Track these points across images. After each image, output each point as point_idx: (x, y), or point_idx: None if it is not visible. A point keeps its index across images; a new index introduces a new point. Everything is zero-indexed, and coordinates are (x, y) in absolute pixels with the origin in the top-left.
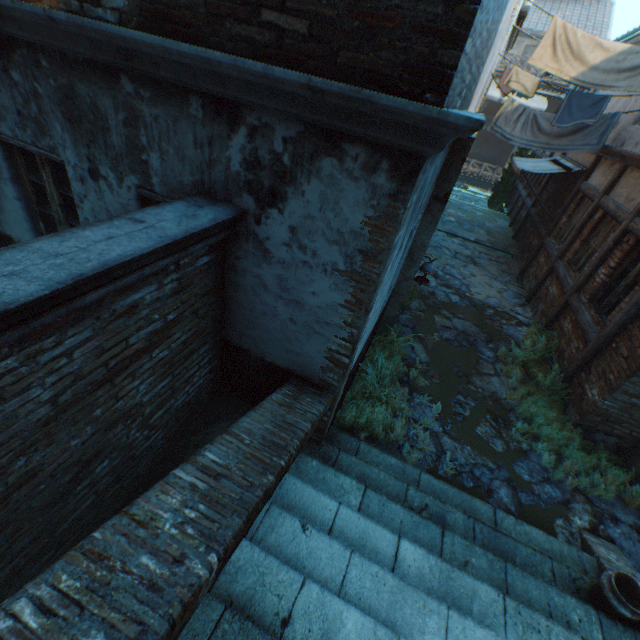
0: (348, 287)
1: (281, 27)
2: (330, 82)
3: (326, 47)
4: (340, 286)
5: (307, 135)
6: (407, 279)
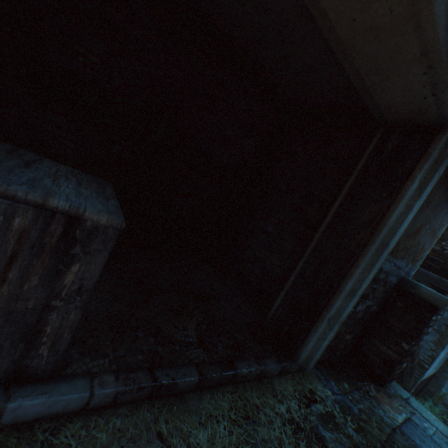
0: (435, 335)
1: (430, 265)
2: (447, 280)
3: (444, 273)
4: (432, 333)
5: (431, 287)
6: (445, 371)
